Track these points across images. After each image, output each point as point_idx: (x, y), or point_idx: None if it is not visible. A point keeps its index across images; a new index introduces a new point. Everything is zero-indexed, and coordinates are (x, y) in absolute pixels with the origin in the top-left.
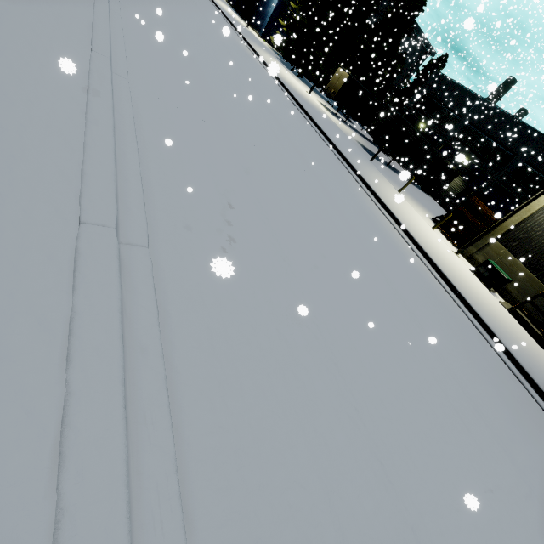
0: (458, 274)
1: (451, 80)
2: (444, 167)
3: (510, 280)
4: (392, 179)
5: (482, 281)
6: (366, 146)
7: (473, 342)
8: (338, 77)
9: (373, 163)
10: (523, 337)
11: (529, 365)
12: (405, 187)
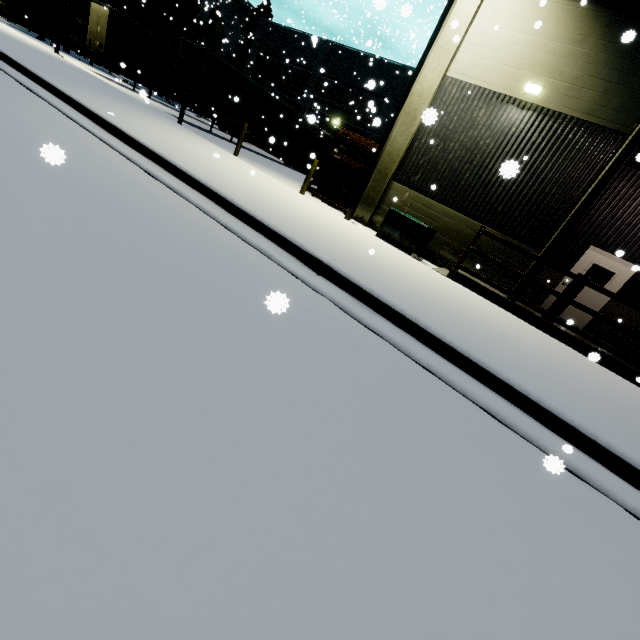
0: (336, 235)
1: (283, 27)
2: (314, 134)
3: (432, 229)
4: (230, 149)
5: (397, 247)
6: (192, 122)
7: (378, 437)
8: (97, 19)
9: (188, 128)
10: (490, 312)
11: (547, 386)
12: (239, 145)
